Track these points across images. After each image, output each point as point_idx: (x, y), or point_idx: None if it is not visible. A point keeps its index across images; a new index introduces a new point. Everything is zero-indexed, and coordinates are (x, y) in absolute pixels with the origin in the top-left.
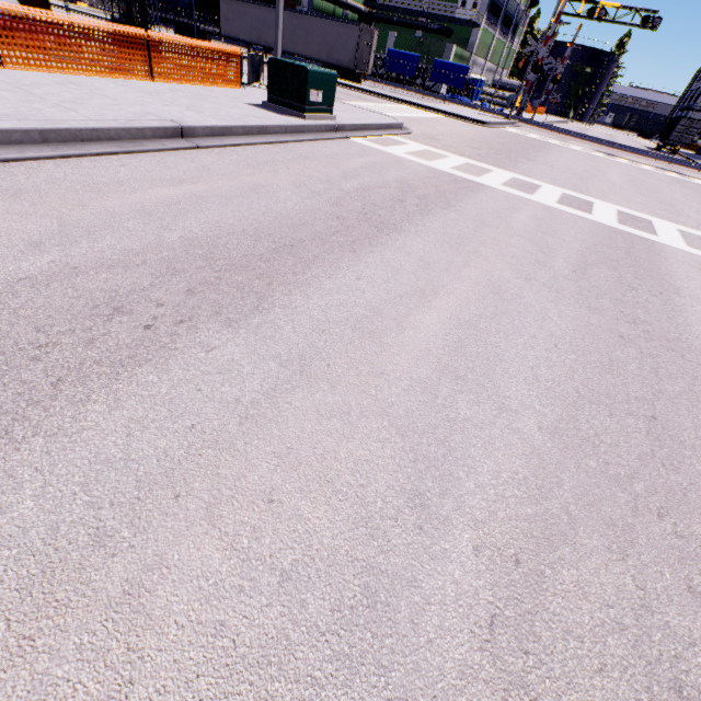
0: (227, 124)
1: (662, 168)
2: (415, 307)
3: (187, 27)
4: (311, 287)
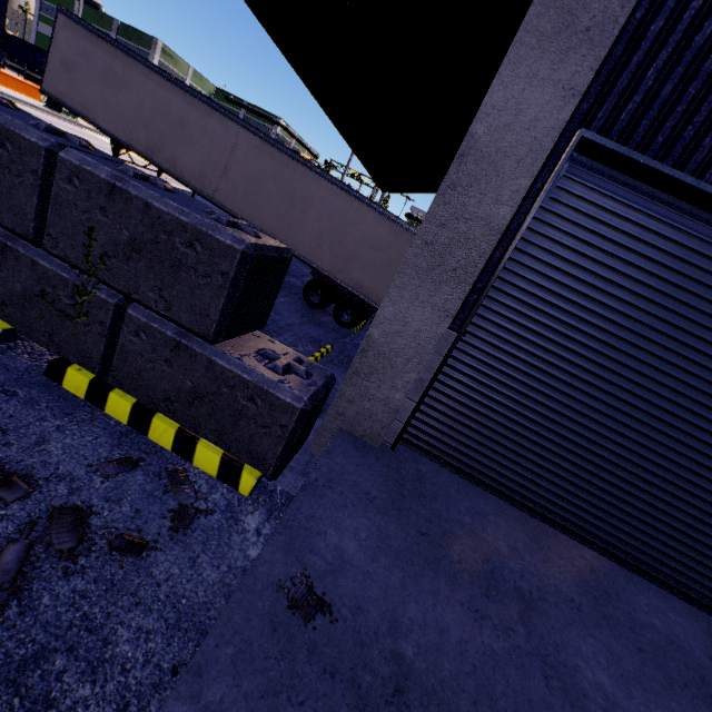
0: (19, 98)
1: None
2: None
3: (37, 80)
4: None
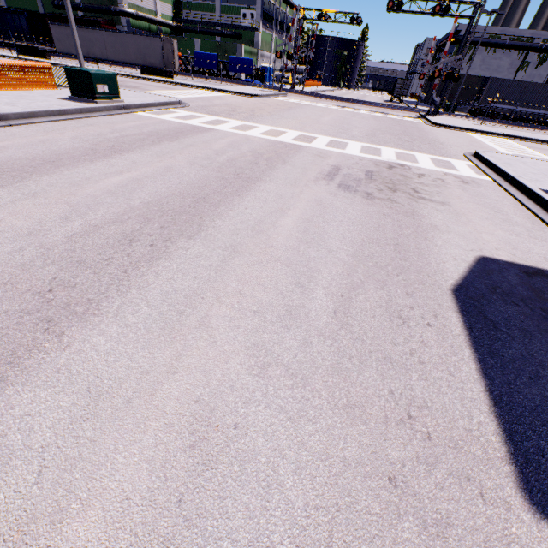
0: (32, 110)
1: (376, 111)
2: (112, 176)
3: (28, 49)
4: (56, 174)
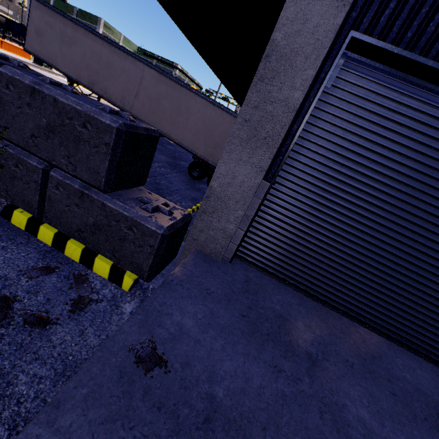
0: (17, 58)
1: None
2: None
3: None
4: None
